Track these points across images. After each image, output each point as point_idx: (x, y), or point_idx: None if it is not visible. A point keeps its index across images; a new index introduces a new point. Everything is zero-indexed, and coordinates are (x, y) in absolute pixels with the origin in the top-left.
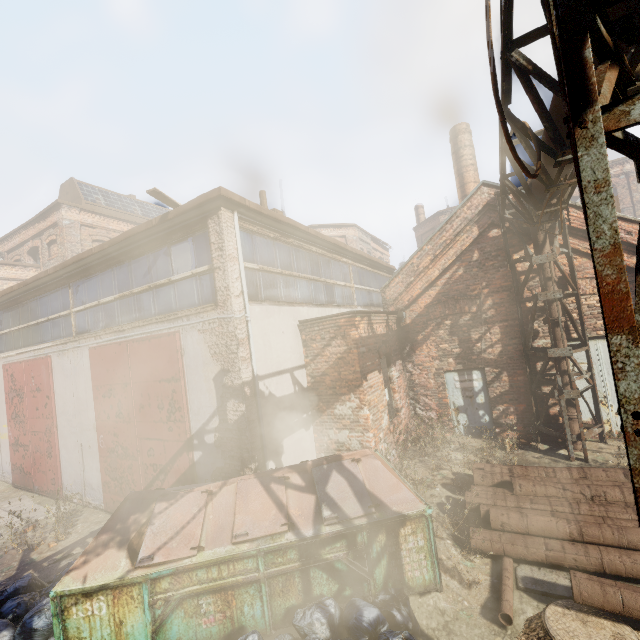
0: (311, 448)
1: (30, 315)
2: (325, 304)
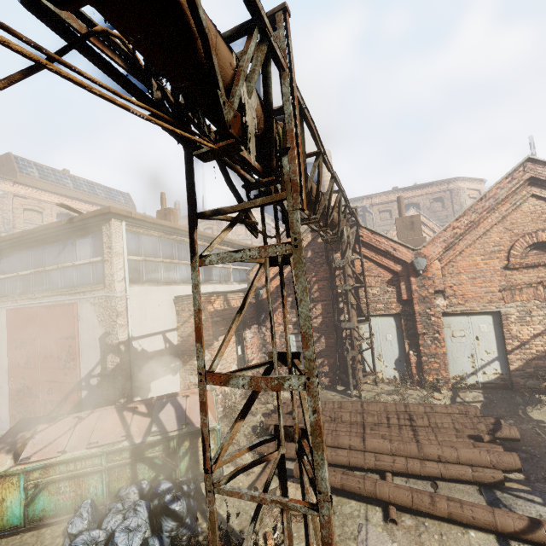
0: (177, 388)
1: None
2: (202, 282)
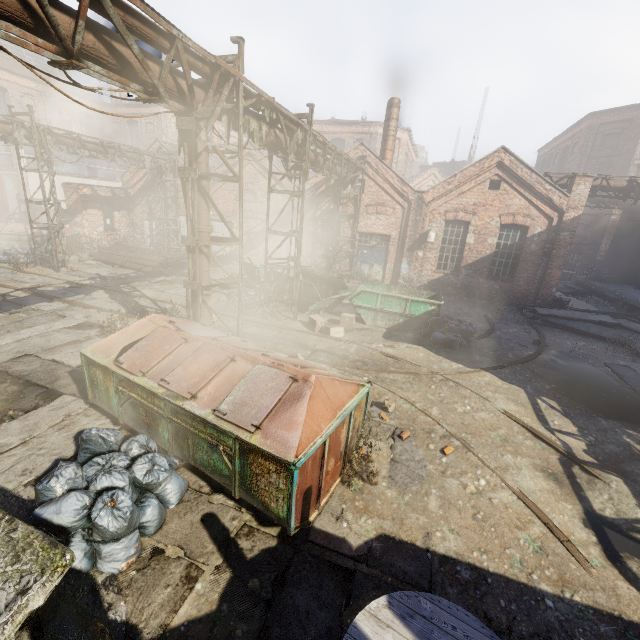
0: None
1: None
2: (87, 177)
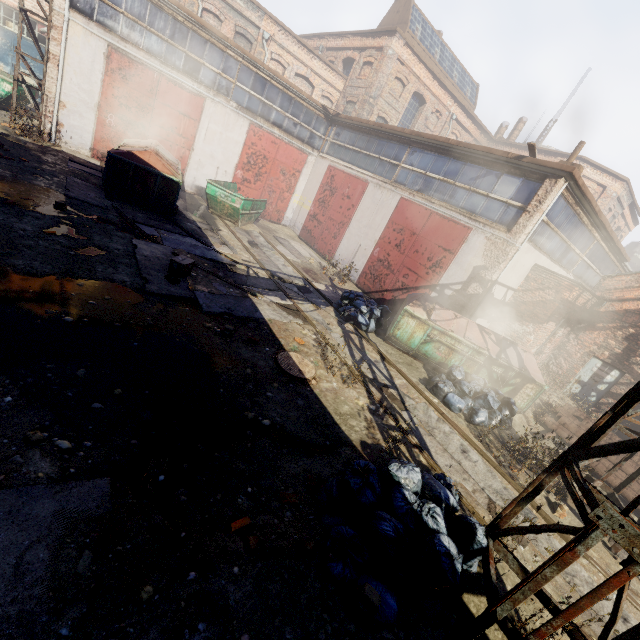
0: None
1: (366, 145)
2: (555, 260)
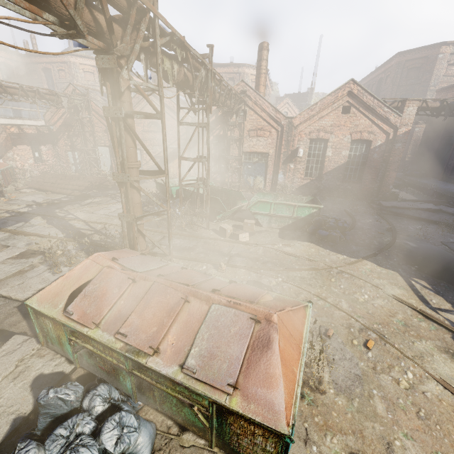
0: None
1: None
2: (12, 118)
